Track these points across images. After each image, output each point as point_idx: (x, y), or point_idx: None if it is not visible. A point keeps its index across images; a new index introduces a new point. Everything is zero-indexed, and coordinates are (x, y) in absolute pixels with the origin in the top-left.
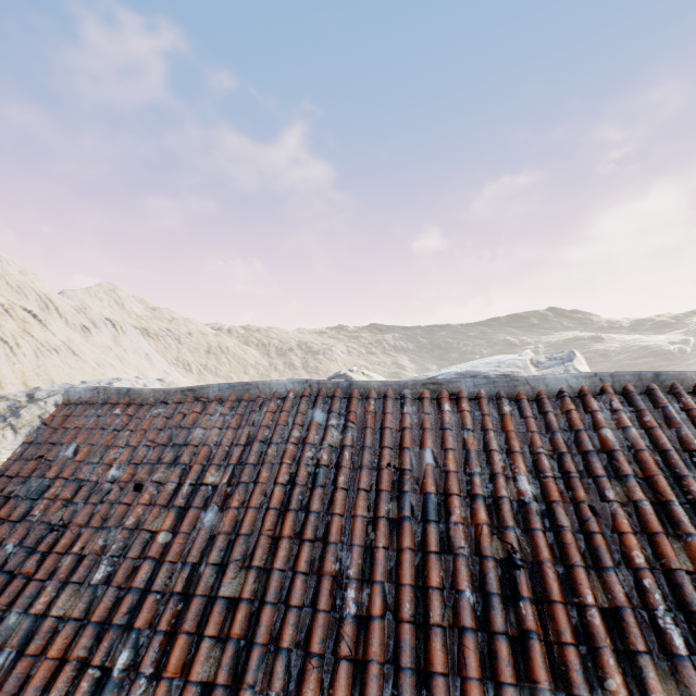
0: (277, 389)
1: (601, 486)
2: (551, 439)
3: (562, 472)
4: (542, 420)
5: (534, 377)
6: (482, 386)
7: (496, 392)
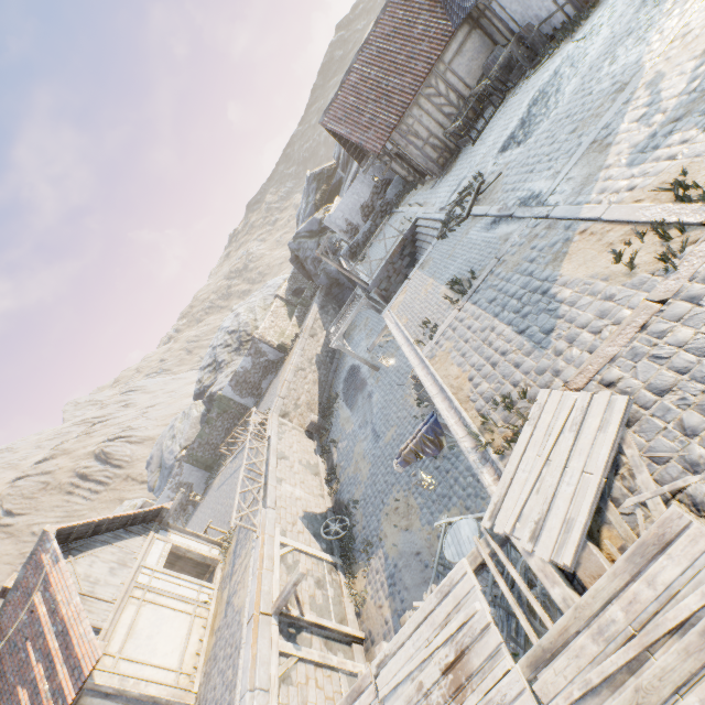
0: (355, 62)
1: (408, 1)
2: (398, 5)
3: (403, 6)
4: (395, 5)
5: (387, 0)
6: (382, 13)
7: (385, 11)
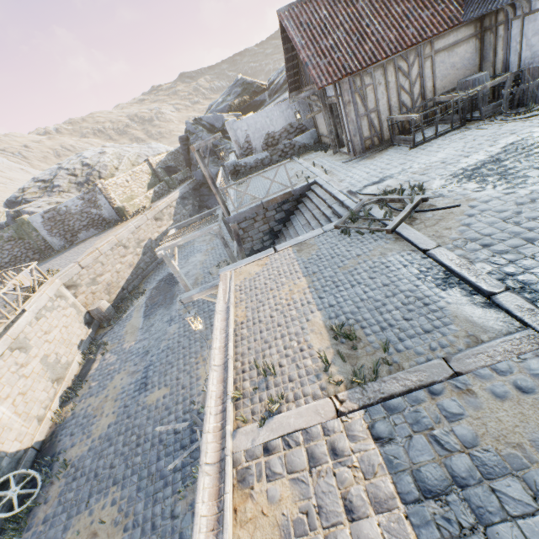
0: None
1: None
2: None
3: None
4: None
5: None
6: None
7: None
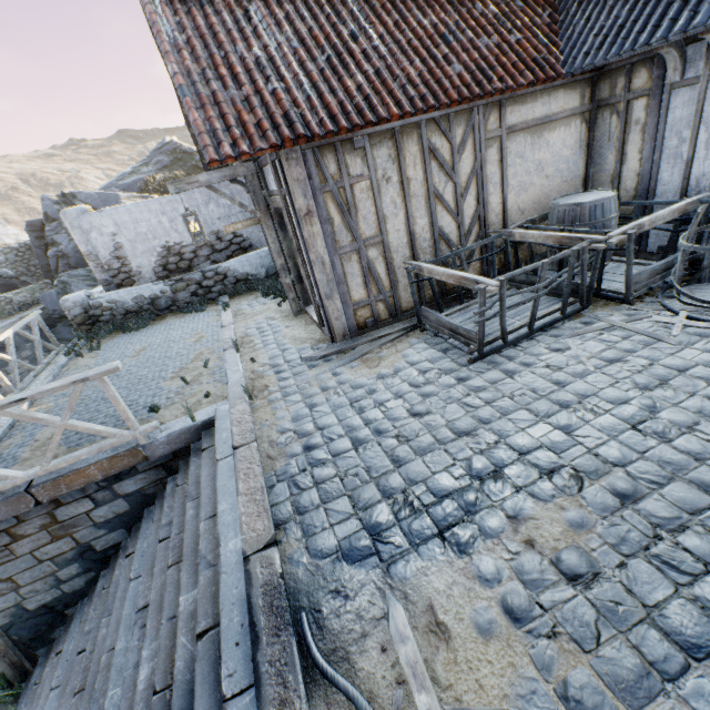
0: None
1: None
2: None
3: None
4: None
5: None
6: None
7: None
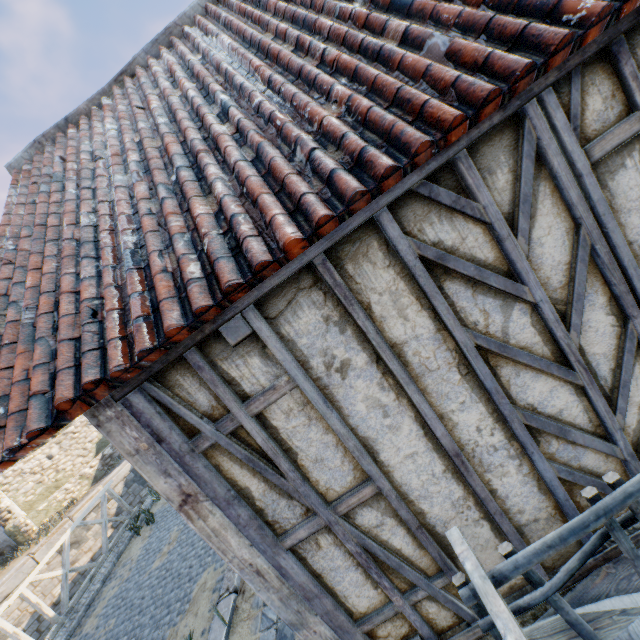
0: (195, 14)
1: None
2: None
3: None
4: None
5: None
6: None
7: None
